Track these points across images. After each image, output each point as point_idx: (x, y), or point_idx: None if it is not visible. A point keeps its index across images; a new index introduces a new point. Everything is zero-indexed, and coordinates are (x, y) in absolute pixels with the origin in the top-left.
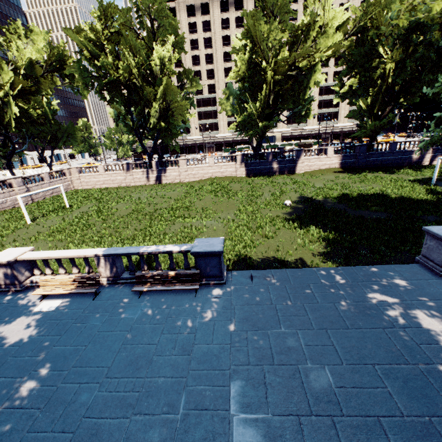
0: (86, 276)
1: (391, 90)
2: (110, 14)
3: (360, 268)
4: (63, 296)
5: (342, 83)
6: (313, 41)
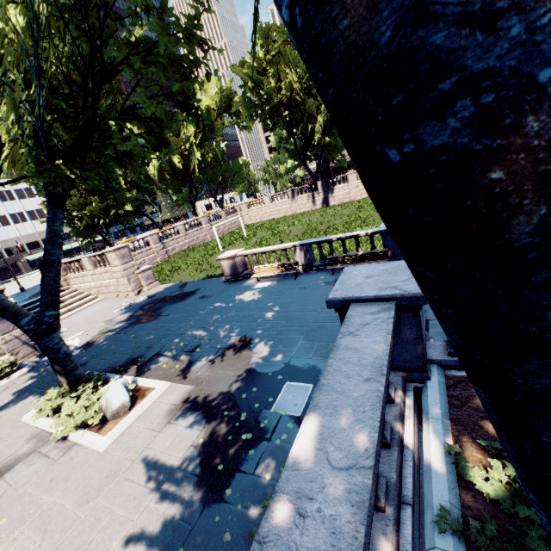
0: (287, 263)
1: None
2: (269, 36)
3: None
4: (271, 280)
5: None
6: None
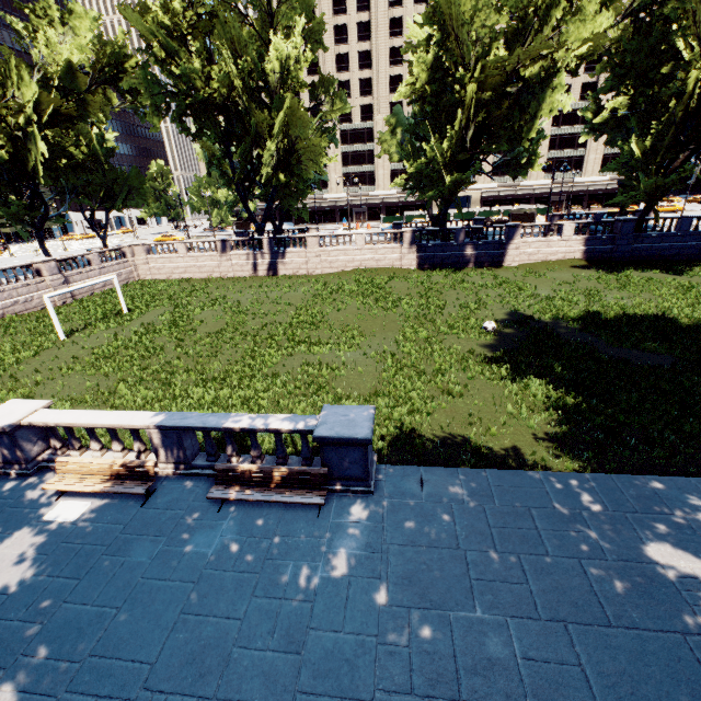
0: (132, 463)
1: (694, 122)
2: None
3: (629, 481)
4: (94, 493)
5: (598, 105)
6: (556, 27)
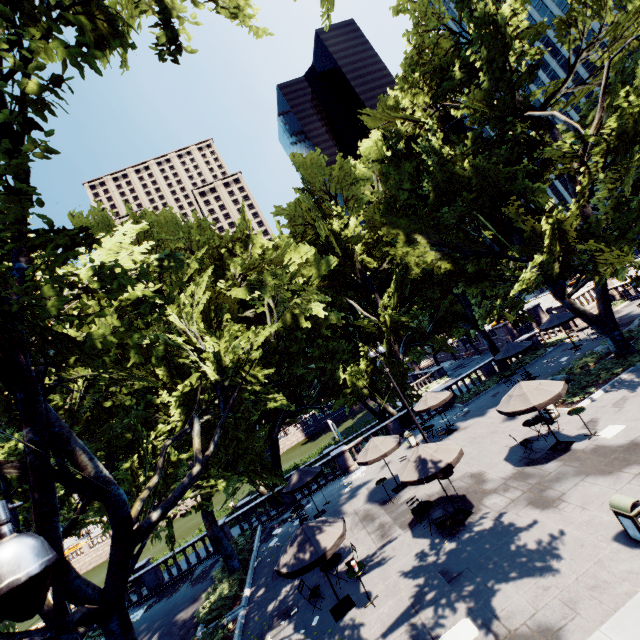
0: None
1: None
2: None
3: None
4: None
5: None
6: None
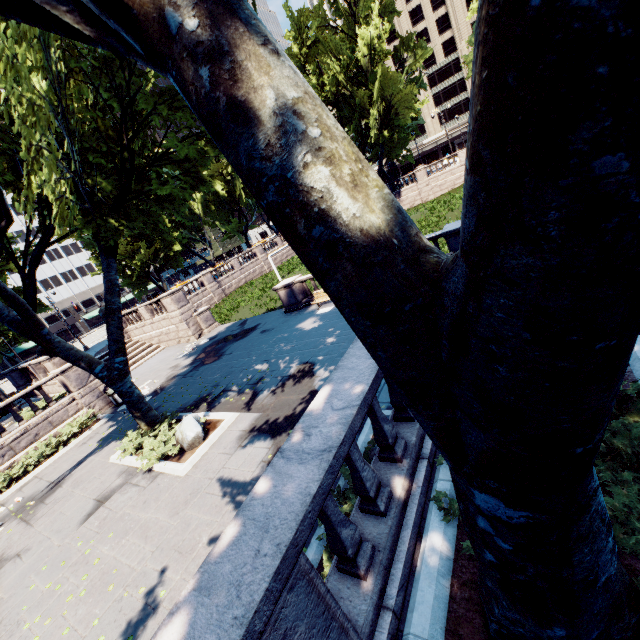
0: None
1: None
2: (303, 24)
3: None
4: (332, 304)
5: None
6: None
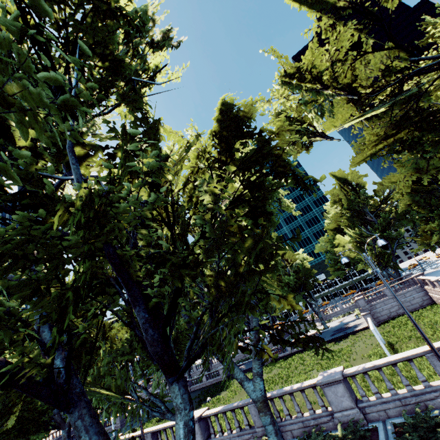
0: None
1: None
2: None
3: None
4: None
5: None
6: None
